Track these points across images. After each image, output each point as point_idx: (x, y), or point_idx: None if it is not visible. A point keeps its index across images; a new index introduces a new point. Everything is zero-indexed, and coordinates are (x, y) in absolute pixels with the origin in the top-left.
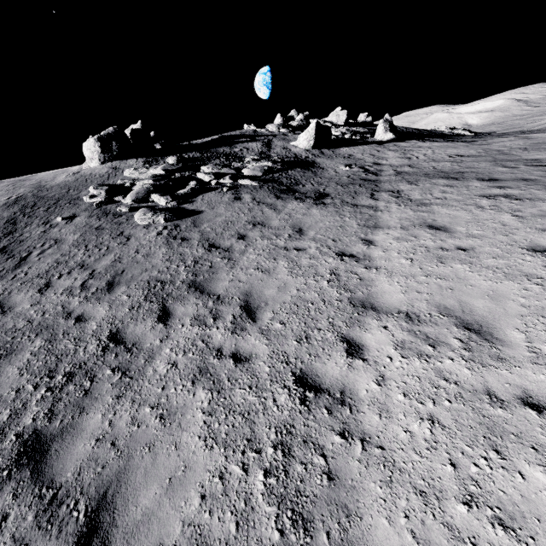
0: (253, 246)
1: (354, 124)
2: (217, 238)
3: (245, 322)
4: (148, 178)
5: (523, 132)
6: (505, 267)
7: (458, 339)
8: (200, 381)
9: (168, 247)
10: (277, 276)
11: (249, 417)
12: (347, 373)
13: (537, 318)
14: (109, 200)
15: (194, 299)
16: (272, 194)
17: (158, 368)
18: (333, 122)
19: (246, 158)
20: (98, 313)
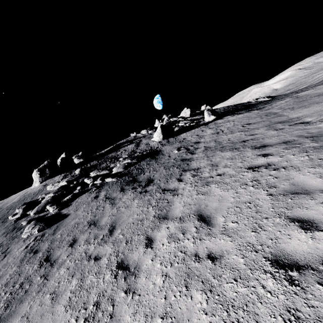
0: (73, 254)
1: (197, 114)
2: (57, 247)
3: None
4: (53, 191)
5: (296, 92)
6: (241, 305)
7: None
8: None
9: (19, 265)
10: (56, 309)
11: None
12: None
13: None
14: (23, 215)
15: None
16: (119, 188)
17: None
18: (184, 116)
19: (120, 158)
20: None
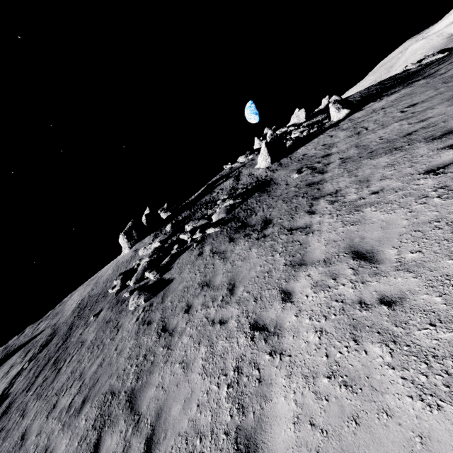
0: (192, 321)
1: (317, 113)
2: (170, 315)
3: None
4: (147, 255)
5: None
6: (449, 353)
7: None
8: None
9: (135, 338)
10: (190, 377)
11: None
12: None
13: None
14: (123, 286)
15: (123, 422)
16: (227, 238)
17: None
18: (296, 123)
19: (218, 201)
20: (60, 449)
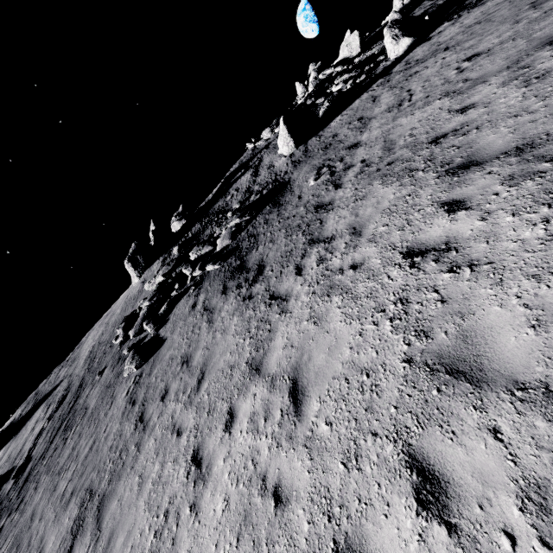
0: (162, 416)
1: (380, 33)
2: (150, 399)
3: None
4: (149, 297)
5: None
6: None
7: None
8: None
9: (120, 421)
10: (139, 503)
11: None
12: None
13: None
14: (125, 337)
15: (89, 534)
16: (221, 286)
17: None
18: (347, 57)
19: (228, 213)
20: (48, 546)
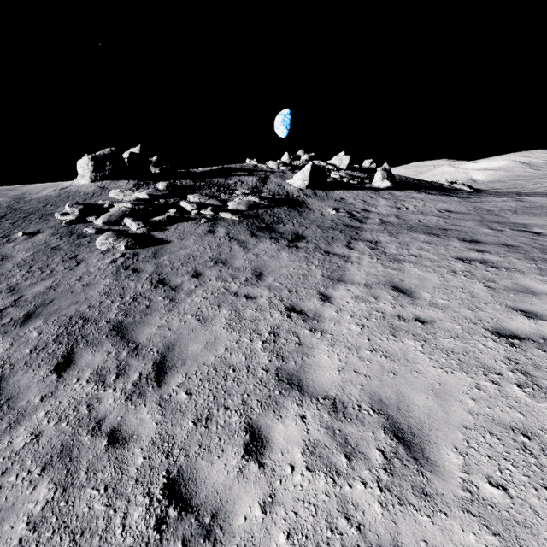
0: (204, 286)
1: (357, 169)
2: (171, 273)
3: (148, 385)
4: (129, 201)
5: (518, 194)
6: (462, 352)
7: (381, 452)
8: (52, 468)
9: (114, 278)
10: (212, 328)
11: (79, 541)
12: (233, 483)
13: (483, 435)
14: (81, 219)
15: (110, 345)
16: (248, 231)
17: (15, 440)
18: (336, 165)
19: (237, 191)
20: None
